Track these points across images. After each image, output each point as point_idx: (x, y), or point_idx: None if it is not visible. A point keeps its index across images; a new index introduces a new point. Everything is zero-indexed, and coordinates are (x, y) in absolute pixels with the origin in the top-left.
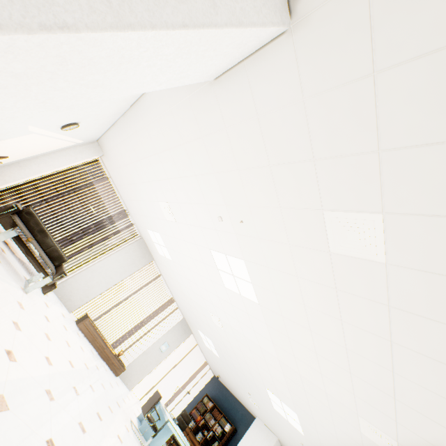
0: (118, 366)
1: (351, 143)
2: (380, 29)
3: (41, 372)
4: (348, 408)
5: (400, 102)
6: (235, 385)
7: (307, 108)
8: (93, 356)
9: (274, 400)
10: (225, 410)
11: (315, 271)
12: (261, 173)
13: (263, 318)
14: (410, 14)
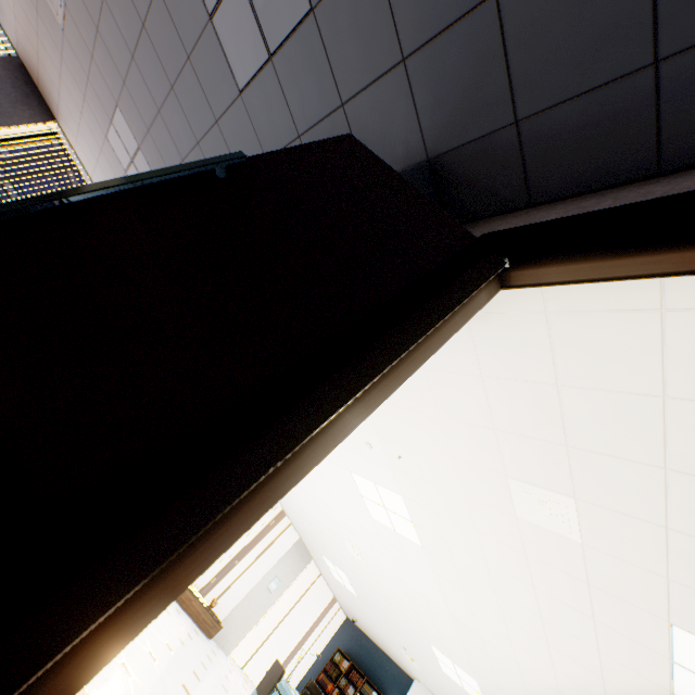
0: (212, 624)
1: (537, 430)
2: (560, 355)
3: (154, 679)
4: (547, 682)
5: (584, 415)
6: (382, 634)
7: (486, 384)
8: (181, 617)
9: (444, 660)
10: (368, 670)
11: (499, 530)
12: (429, 419)
13: (429, 563)
14: (588, 356)
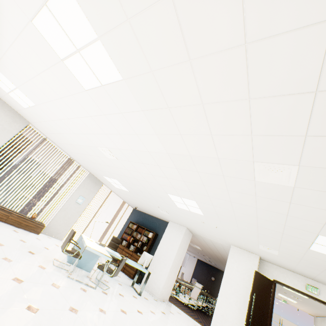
0: (35, 226)
1: None
2: None
3: None
4: (243, 161)
5: None
6: (148, 207)
7: None
8: None
9: (176, 200)
10: (147, 226)
11: None
12: None
13: (136, 102)
14: None
